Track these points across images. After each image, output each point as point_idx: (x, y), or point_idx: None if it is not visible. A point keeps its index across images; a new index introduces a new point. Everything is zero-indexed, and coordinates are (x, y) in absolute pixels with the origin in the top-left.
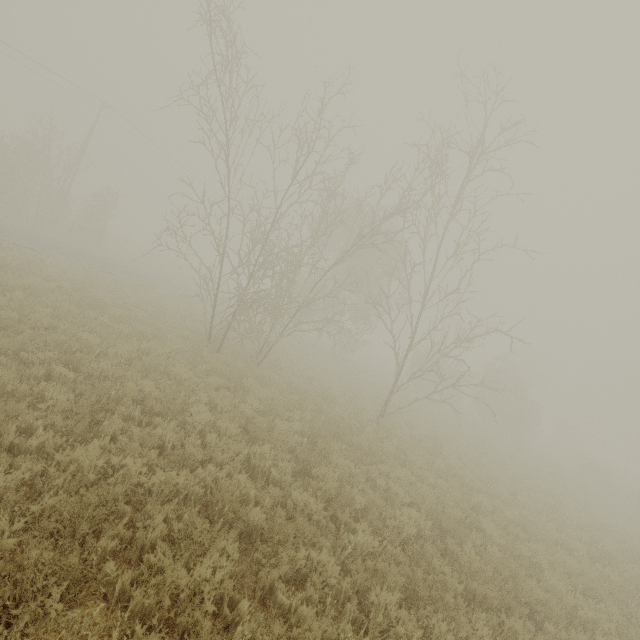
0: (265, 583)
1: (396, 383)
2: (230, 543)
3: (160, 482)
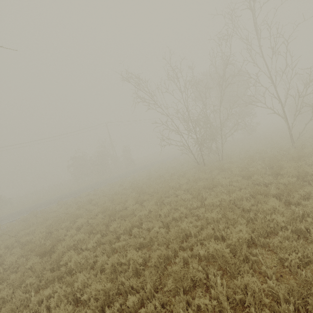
0: (294, 202)
1: (288, 125)
2: (272, 199)
3: (234, 199)
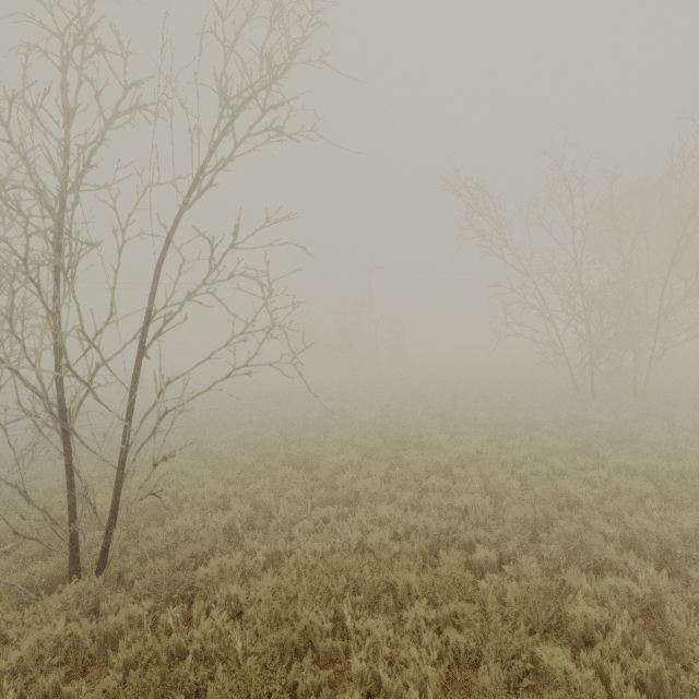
0: None
1: None
2: None
3: (678, 472)
